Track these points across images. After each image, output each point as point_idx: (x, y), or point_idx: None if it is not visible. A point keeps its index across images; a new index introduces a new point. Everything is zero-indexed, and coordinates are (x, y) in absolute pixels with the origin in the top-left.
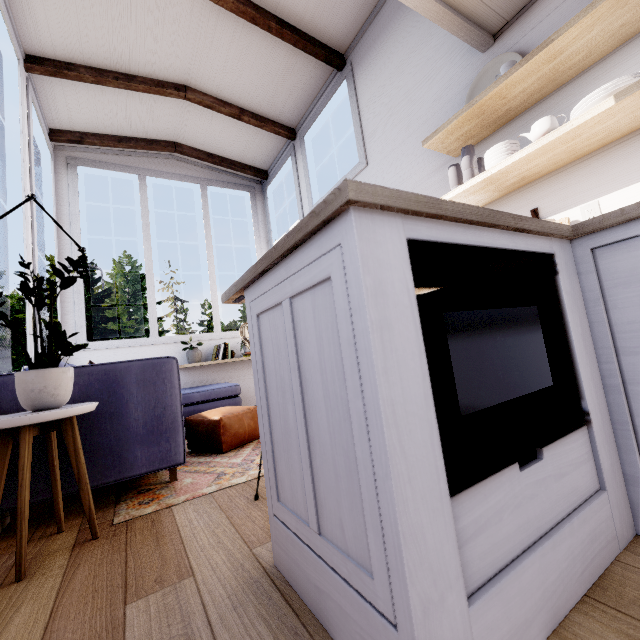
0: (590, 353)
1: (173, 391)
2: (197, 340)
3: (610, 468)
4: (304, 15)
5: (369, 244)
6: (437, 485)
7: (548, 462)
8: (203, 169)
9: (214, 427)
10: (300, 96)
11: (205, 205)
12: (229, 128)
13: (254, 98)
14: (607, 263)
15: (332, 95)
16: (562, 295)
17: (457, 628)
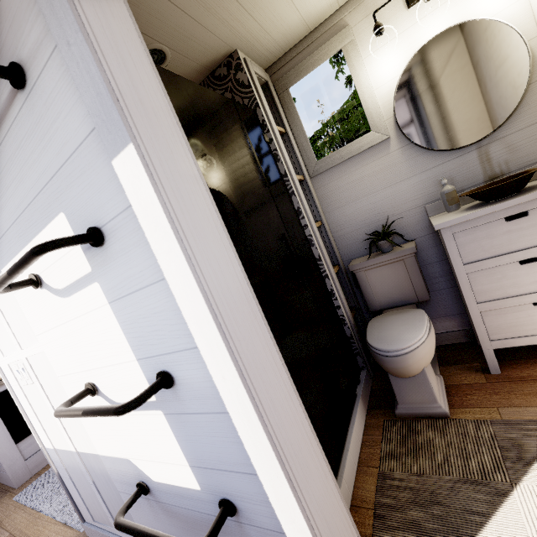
0: None
1: None
2: None
3: None
4: None
5: None
6: (10, 444)
7: None
8: None
9: None
10: None
11: None
12: None
13: None
14: None
15: None
16: None
17: (21, 466)
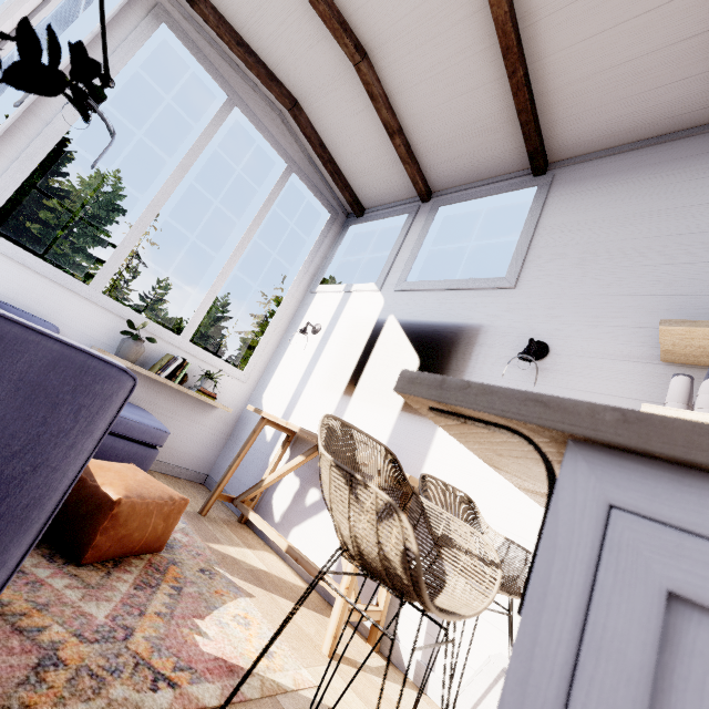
0: None
1: (82, 440)
2: (150, 331)
3: None
4: (553, 93)
5: None
6: None
7: None
8: (302, 153)
9: (97, 508)
10: (469, 166)
11: (277, 189)
12: (369, 136)
13: (424, 129)
14: None
15: (507, 191)
16: None
17: None
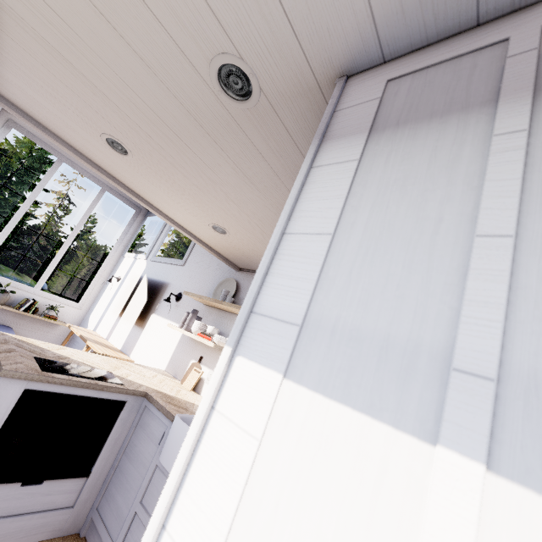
0: (116, 447)
1: None
2: (15, 286)
3: (85, 499)
4: None
5: (1, 389)
6: None
7: (44, 487)
8: None
9: None
10: None
11: (95, 202)
12: None
13: None
14: (145, 414)
15: None
16: (118, 419)
17: None
